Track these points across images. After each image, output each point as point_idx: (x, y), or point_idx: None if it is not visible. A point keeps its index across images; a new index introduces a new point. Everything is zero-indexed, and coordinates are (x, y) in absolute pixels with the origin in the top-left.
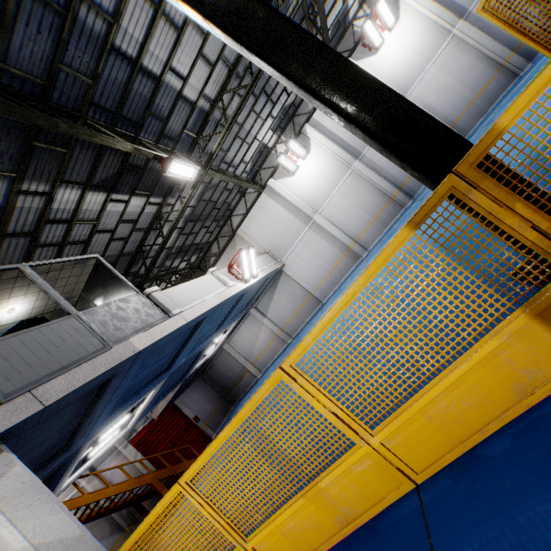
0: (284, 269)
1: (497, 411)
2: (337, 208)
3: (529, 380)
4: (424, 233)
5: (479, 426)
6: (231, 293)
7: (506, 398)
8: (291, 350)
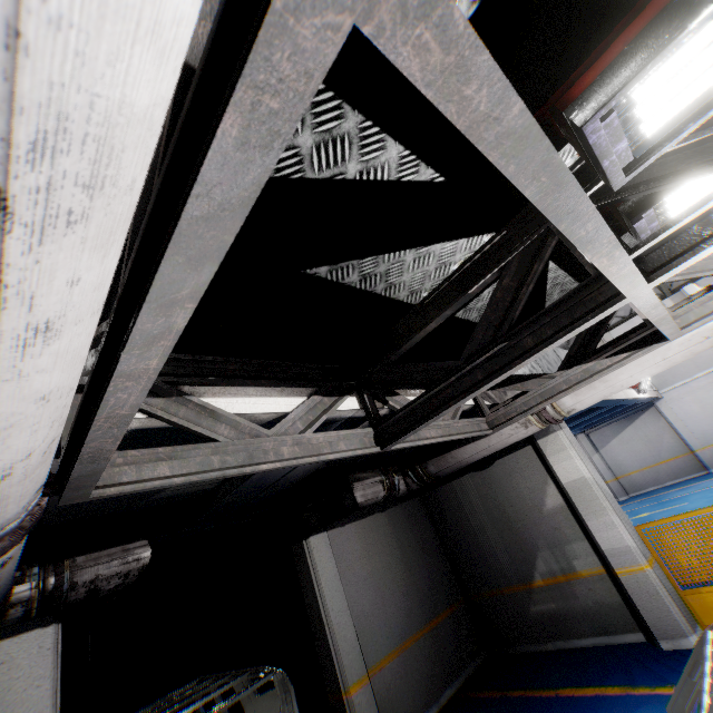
0: (658, 402)
1: None
2: None
3: None
4: None
5: None
6: (630, 395)
7: None
8: (644, 505)
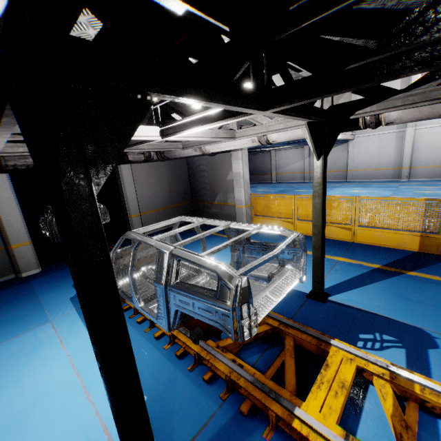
0: (350, 142)
1: (388, 244)
2: (429, 137)
3: (402, 245)
4: (425, 203)
5: (381, 244)
6: None
7: (394, 244)
8: (307, 187)
